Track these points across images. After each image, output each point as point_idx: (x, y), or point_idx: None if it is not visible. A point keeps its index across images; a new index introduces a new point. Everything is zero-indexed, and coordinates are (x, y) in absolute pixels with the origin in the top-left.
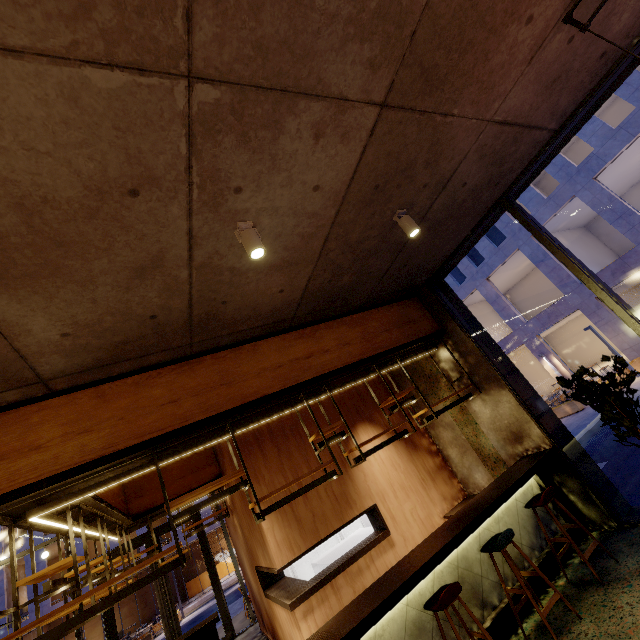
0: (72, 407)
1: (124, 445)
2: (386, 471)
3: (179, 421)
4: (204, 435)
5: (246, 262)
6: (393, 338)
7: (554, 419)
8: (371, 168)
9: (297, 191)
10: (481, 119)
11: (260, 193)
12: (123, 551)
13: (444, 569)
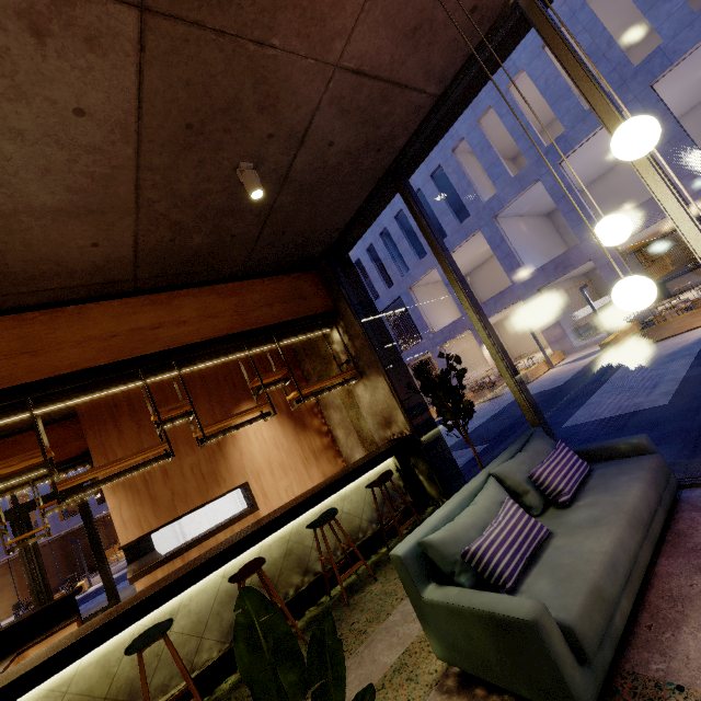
0: None
1: None
2: (267, 450)
3: None
4: None
5: (5, 200)
6: (274, 314)
7: (422, 407)
8: (167, 98)
9: (45, 111)
10: (322, 61)
11: None
12: None
13: (274, 543)
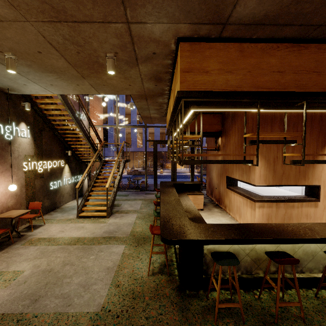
0: (225, 53)
1: (247, 89)
2: None
3: (280, 87)
4: (279, 103)
5: None
6: None
7: None
8: None
9: None
10: None
11: None
12: (163, 142)
13: None
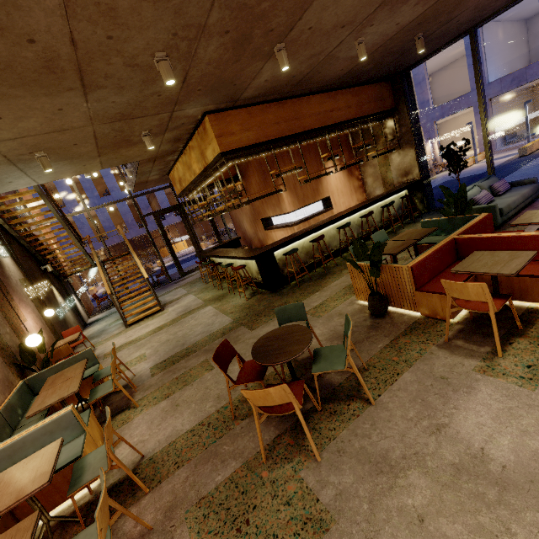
0: (240, 117)
1: (262, 140)
2: (336, 183)
3: (280, 134)
4: (283, 143)
5: (344, 55)
6: (371, 108)
7: (426, 168)
8: (424, 15)
9: (390, 25)
10: None
11: (377, 26)
12: (167, 211)
13: (363, 213)
